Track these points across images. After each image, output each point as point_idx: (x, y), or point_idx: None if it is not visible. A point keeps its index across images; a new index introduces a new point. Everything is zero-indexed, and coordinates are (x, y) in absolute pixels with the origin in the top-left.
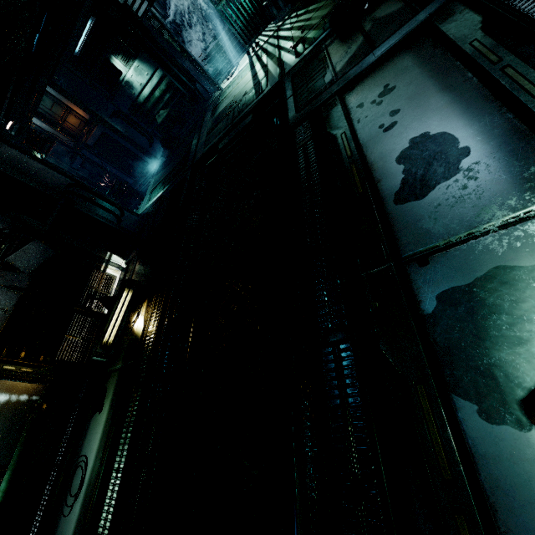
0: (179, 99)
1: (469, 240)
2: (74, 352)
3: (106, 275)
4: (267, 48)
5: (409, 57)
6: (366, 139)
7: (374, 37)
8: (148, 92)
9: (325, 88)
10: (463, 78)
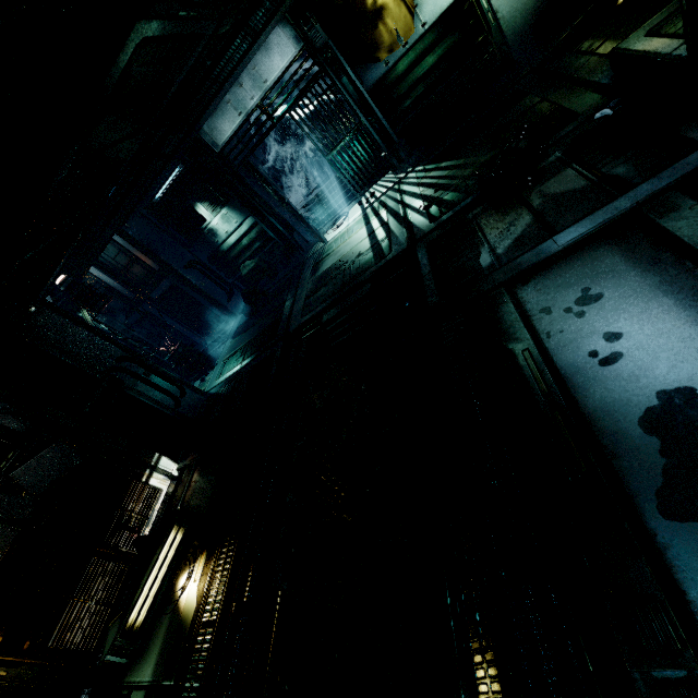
0: (271, 249)
1: None
2: (80, 629)
3: (148, 487)
4: (387, 201)
5: (614, 254)
6: (569, 369)
7: (551, 218)
8: (234, 240)
9: (483, 273)
10: None
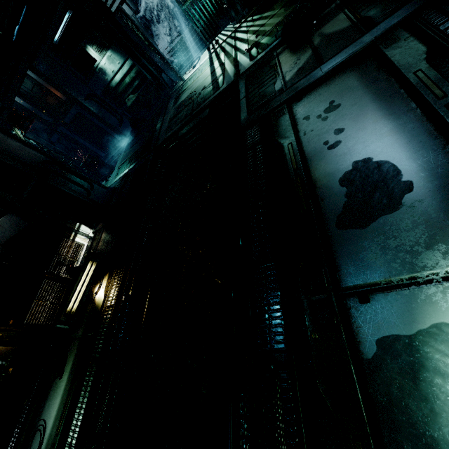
0: (146, 86)
1: (411, 285)
2: (42, 315)
3: (75, 243)
4: (225, 47)
5: (354, 76)
6: (311, 153)
7: (322, 52)
8: (119, 78)
9: (275, 95)
10: (407, 107)
